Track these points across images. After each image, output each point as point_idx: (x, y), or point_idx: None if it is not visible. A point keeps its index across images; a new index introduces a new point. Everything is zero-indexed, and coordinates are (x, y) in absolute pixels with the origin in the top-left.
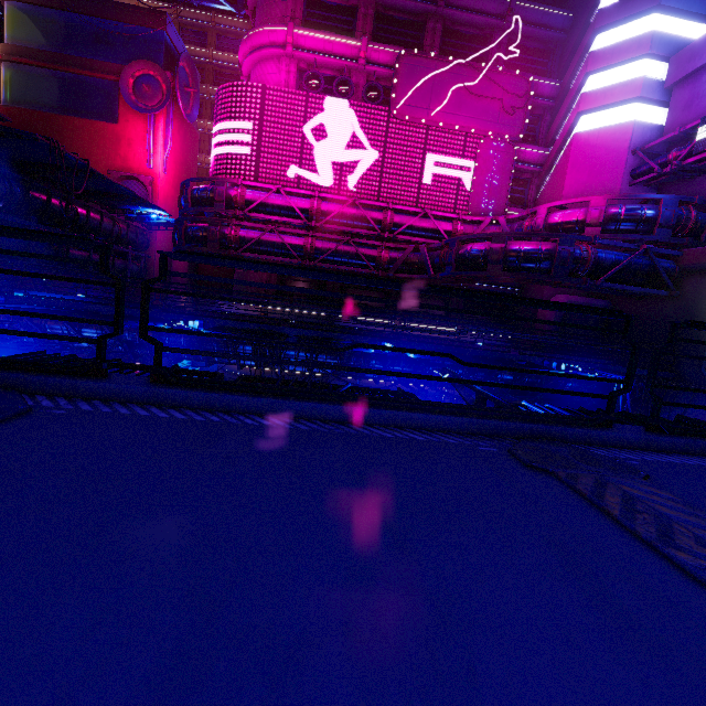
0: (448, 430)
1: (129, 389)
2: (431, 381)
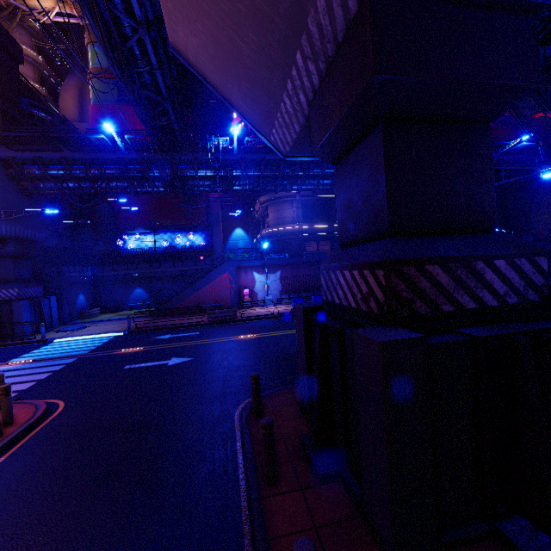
0: None
1: None
2: None
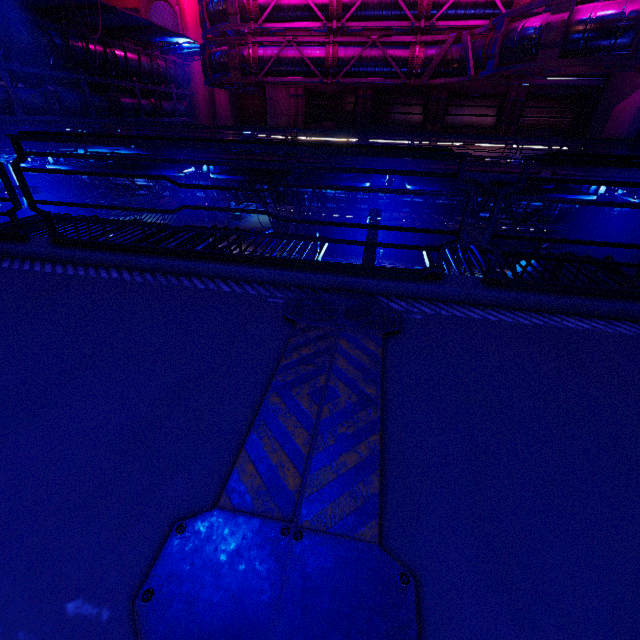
0: (265, 282)
1: (36, 251)
2: (448, 211)
